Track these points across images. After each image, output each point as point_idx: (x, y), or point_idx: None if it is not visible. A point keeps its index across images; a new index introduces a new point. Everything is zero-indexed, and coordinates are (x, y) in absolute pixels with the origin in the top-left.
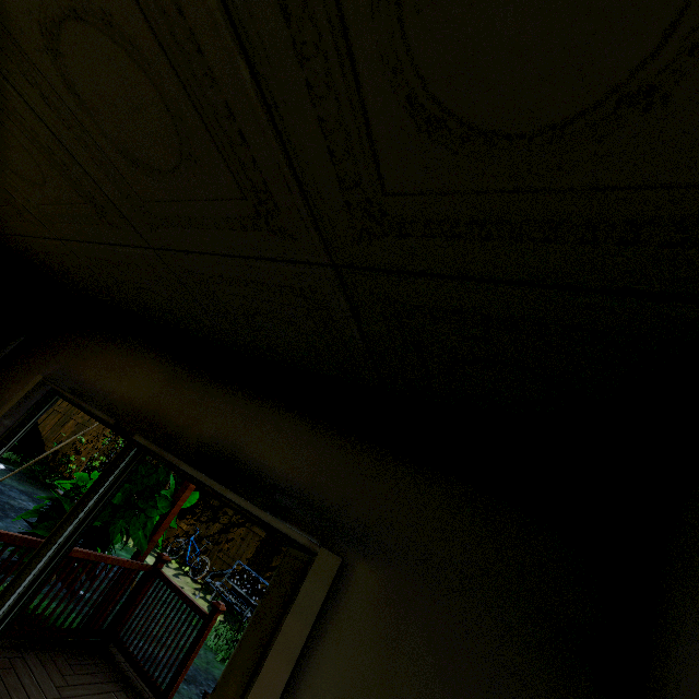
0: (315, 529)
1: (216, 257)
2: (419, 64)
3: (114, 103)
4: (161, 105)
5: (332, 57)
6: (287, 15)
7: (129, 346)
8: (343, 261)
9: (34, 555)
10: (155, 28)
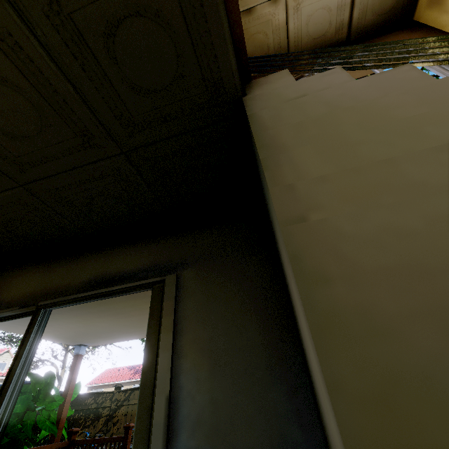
0: (160, 274)
1: (64, 173)
2: (129, 77)
3: (3, 111)
4: (31, 107)
5: (102, 79)
6: (84, 70)
7: (2, 274)
8: (126, 149)
9: (1, 390)
10: (29, 80)
